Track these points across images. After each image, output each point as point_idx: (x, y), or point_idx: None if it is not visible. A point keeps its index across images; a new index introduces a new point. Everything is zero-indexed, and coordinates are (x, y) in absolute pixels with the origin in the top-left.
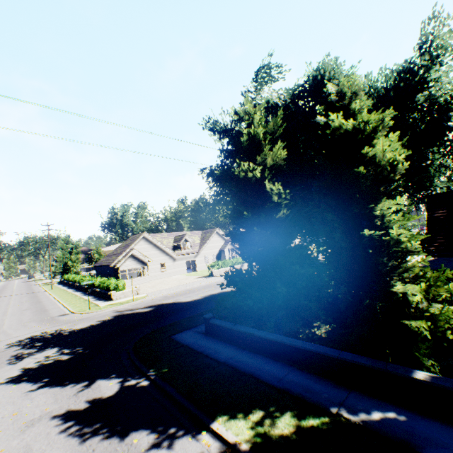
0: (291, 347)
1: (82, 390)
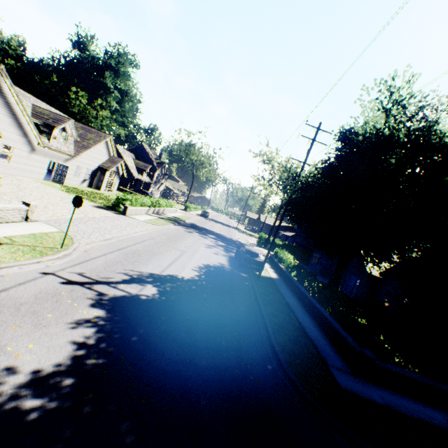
0: None
1: None
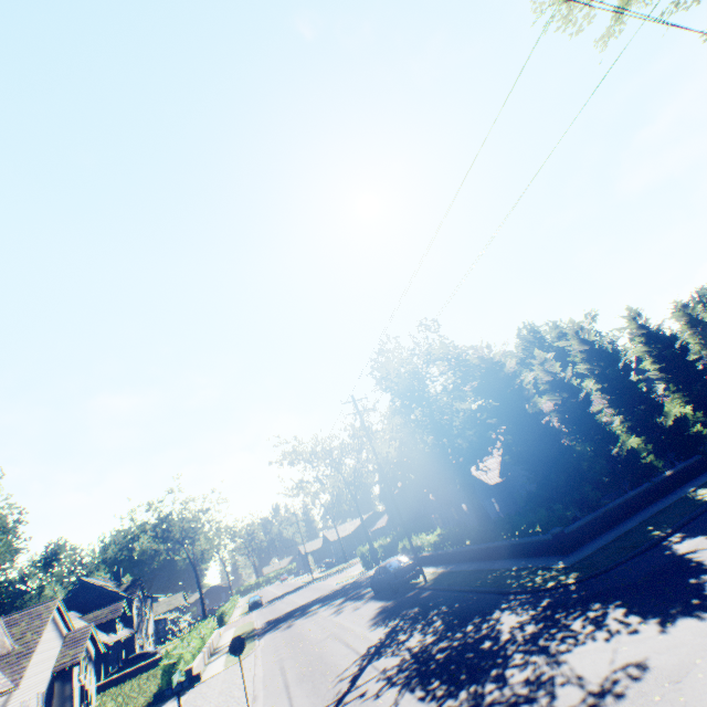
0: (631, 499)
1: (703, 548)
